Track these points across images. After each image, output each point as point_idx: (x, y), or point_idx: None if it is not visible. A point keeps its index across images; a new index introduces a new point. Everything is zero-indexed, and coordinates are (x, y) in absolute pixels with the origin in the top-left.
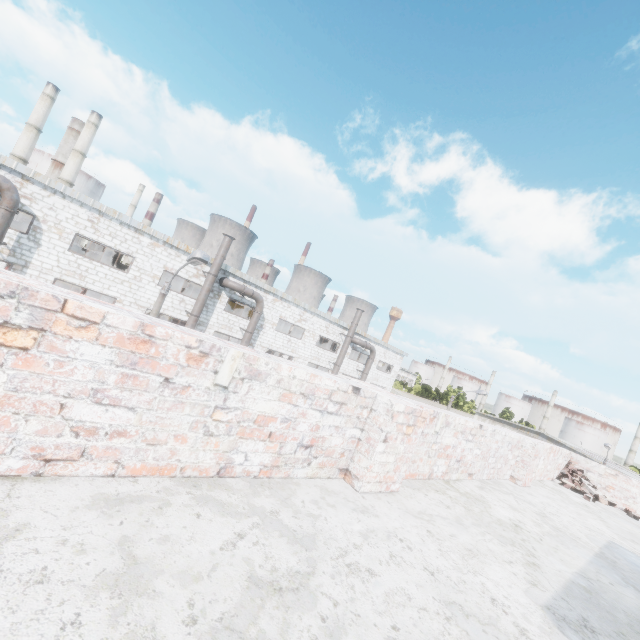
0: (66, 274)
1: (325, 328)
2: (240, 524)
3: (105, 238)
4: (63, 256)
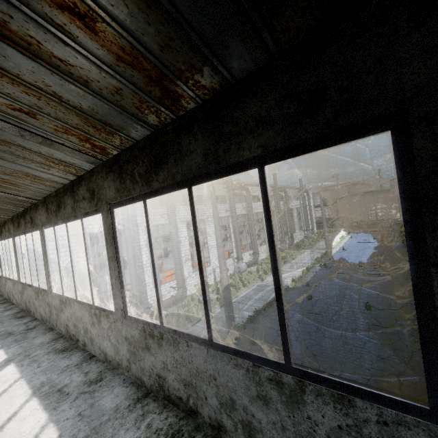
0: (254, 210)
1: (294, 192)
2: None
3: (255, 193)
4: (252, 205)
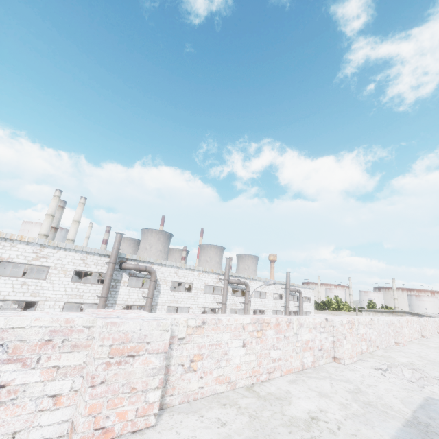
0: (170, 302)
1: (274, 288)
2: (429, 342)
3: (181, 278)
4: (168, 294)
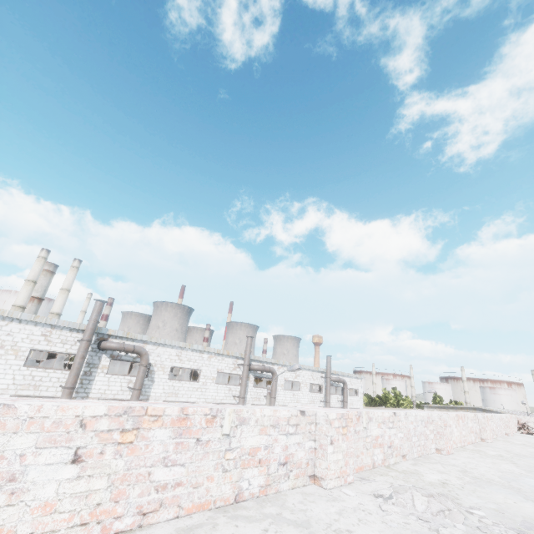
0: (168, 396)
1: (311, 376)
2: (489, 447)
3: (185, 363)
4: (166, 384)
